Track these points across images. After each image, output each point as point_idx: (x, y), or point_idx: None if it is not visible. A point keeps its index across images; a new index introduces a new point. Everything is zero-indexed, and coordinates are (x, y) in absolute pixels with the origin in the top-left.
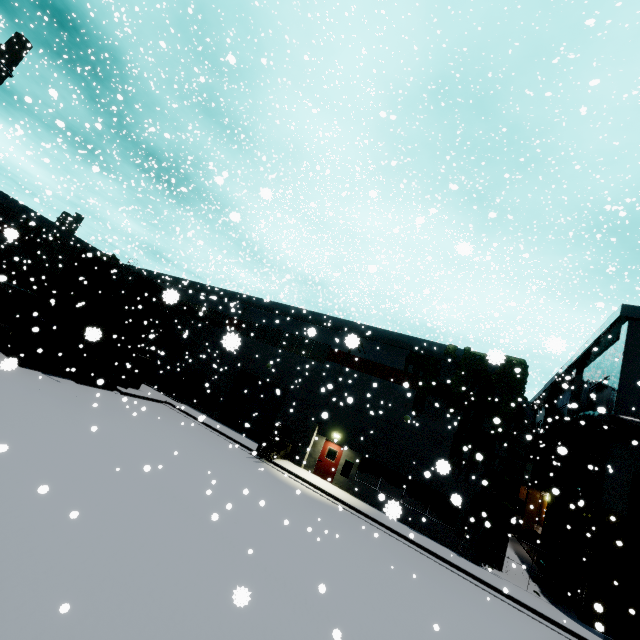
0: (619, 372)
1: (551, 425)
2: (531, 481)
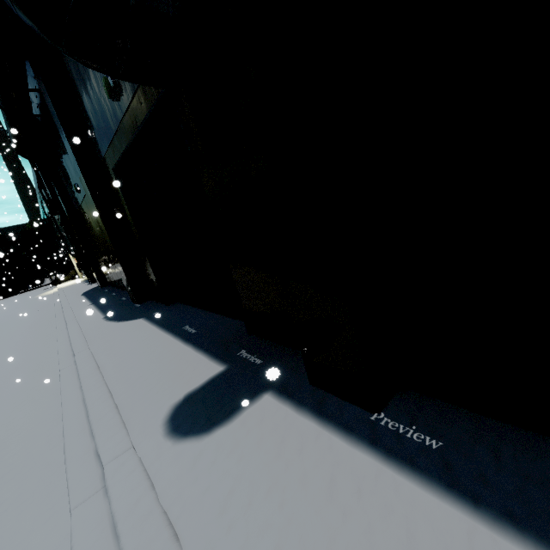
0: None
1: None
2: None
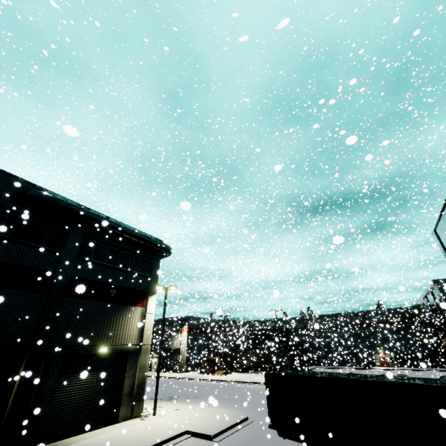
0: (443, 299)
1: (434, 311)
2: (442, 336)
